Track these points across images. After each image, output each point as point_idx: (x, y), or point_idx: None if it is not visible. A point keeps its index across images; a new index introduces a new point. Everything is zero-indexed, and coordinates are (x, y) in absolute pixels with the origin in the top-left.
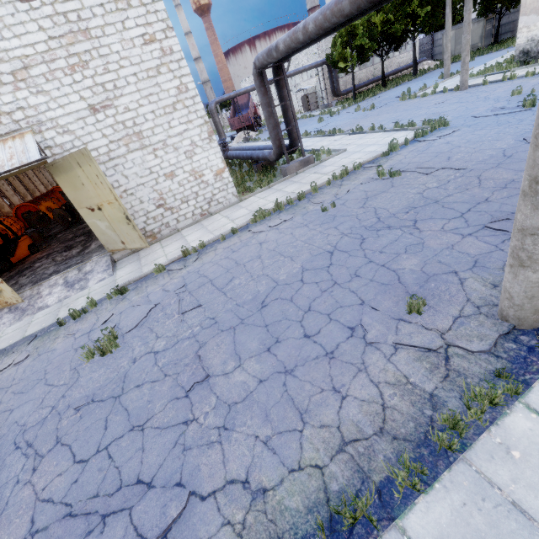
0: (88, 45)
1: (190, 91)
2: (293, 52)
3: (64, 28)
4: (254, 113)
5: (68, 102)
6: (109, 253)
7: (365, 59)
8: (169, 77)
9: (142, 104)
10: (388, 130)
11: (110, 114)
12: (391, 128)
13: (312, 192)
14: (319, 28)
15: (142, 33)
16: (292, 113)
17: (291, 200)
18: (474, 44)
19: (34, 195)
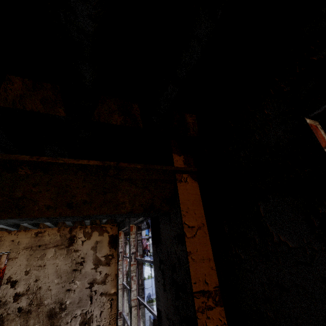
0: None
1: None
2: None
3: None
4: (146, 248)
5: None
6: None
7: None
8: None
9: None
10: None
11: None
12: None
13: None
14: None
15: None
16: None
17: None
18: None
19: None
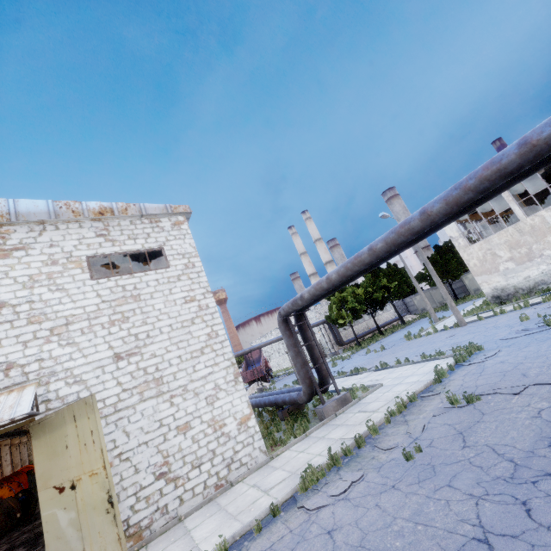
0: (134, 305)
1: (220, 336)
2: (314, 301)
3: (119, 294)
4: (265, 366)
5: (94, 351)
6: None
7: (359, 316)
8: (202, 326)
9: (170, 349)
10: (417, 361)
11: (134, 361)
12: (418, 360)
13: (370, 434)
14: (342, 276)
15: (185, 295)
16: (319, 351)
17: (348, 447)
18: (440, 301)
19: None
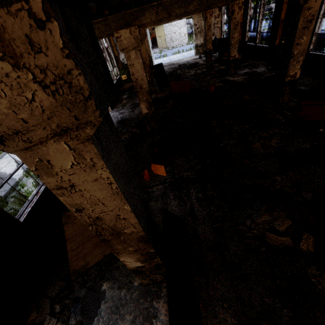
0: None
1: None
2: None
3: None
4: None
5: None
6: (158, 48)
7: None
8: None
9: None
10: None
11: None
12: None
13: None
14: None
15: None
16: None
17: None
18: None
19: None
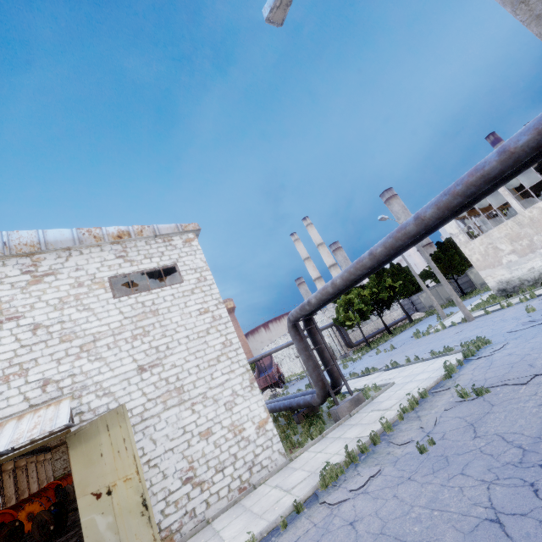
0: (154, 319)
1: (234, 344)
2: (321, 306)
3: (139, 310)
4: (277, 372)
5: (120, 365)
6: None
7: (366, 317)
8: (216, 335)
9: (189, 359)
10: (427, 358)
11: (156, 372)
12: (427, 357)
13: (384, 431)
14: (346, 280)
15: (199, 308)
16: (329, 353)
17: (364, 444)
18: (447, 297)
19: (20, 498)
